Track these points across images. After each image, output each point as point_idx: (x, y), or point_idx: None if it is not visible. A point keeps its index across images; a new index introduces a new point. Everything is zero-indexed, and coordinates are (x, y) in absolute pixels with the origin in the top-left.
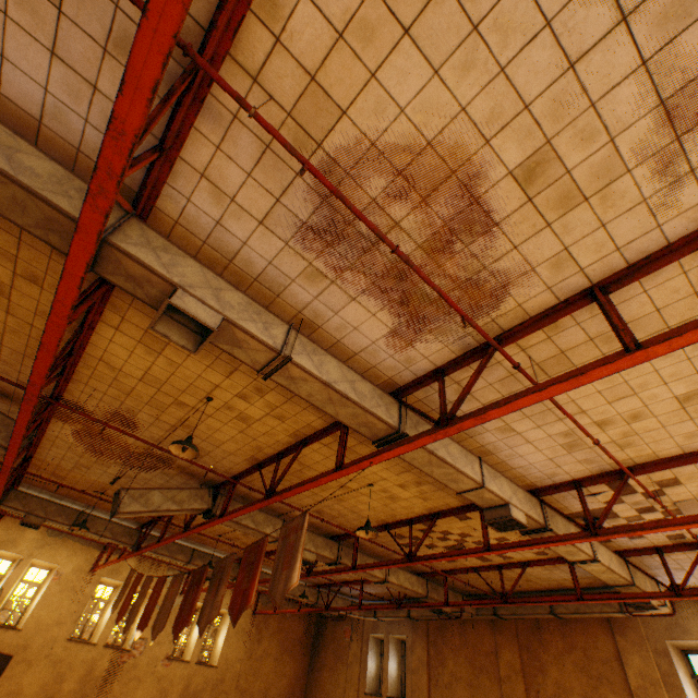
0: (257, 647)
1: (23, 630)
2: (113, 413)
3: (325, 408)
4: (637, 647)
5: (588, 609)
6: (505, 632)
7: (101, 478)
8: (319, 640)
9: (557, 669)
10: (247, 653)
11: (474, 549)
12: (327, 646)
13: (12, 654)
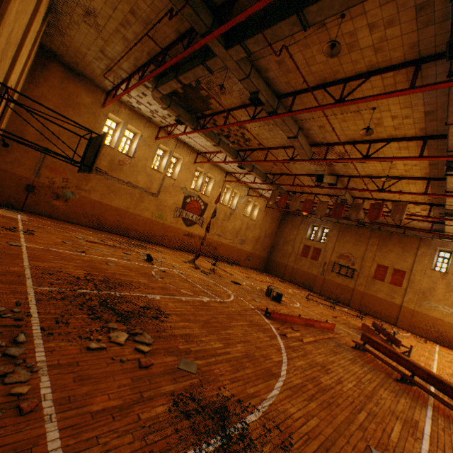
0: (265, 218)
1: (209, 197)
2: (342, 153)
3: (447, 183)
4: (426, 247)
5: (419, 235)
6: (376, 234)
7: None
8: (283, 220)
9: (391, 246)
10: (262, 219)
11: (422, 216)
12: (288, 223)
13: (208, 204)
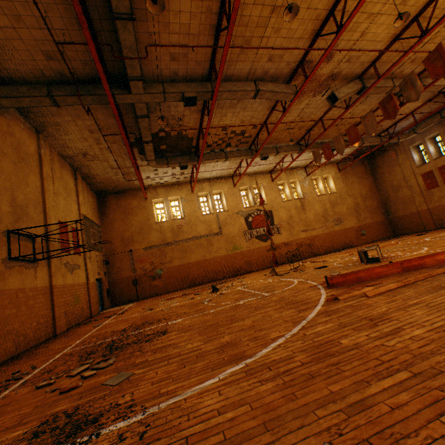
0: (348, 181)
1: (268, 204)
2: None
3: None
4: None
5: None
6: None
7: (292, 117)
8: (374, 169)
9: None
10: (345, 185)
11: None
12: (381, 167)
13: (271, 210)
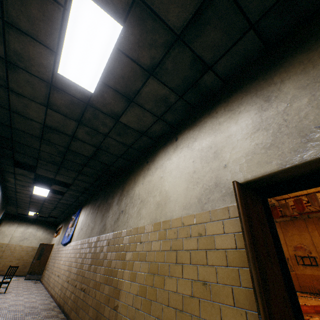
0: None
1: None
2: None
3: None
4: None
5: None
6: (309, 221)
7: None
8: None
9: None
10: None
11: None
12: None
13: None
